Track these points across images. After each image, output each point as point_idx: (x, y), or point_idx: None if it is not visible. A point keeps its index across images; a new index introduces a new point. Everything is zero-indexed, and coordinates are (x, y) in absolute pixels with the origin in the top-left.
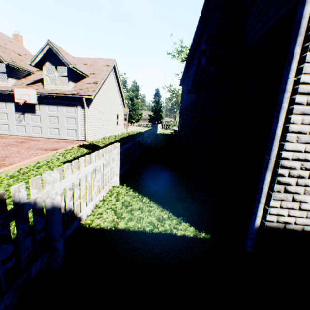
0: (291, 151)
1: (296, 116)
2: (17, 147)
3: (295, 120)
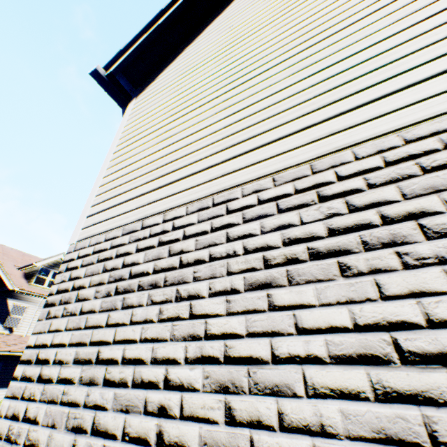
0: None
1: (6, 401)
2: None
3: (4, 408)
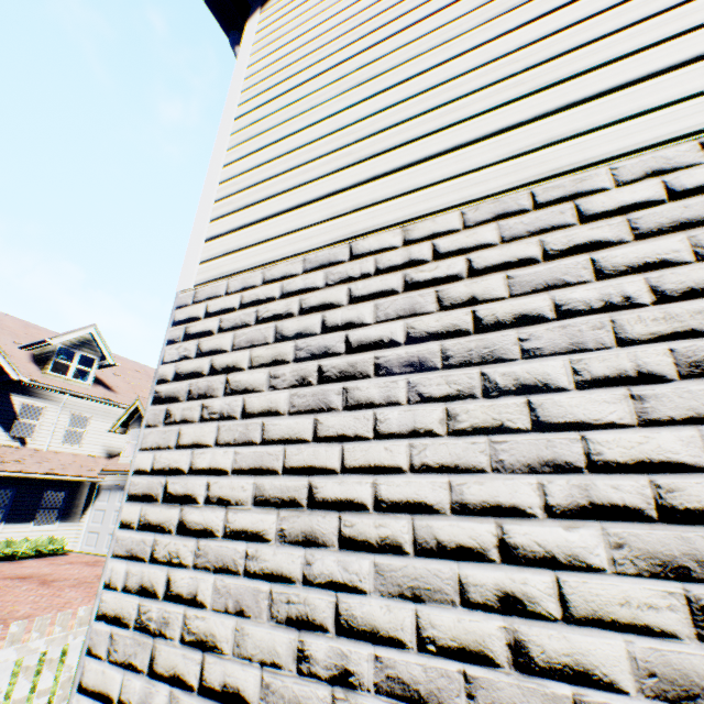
0: (94, 694)
1: (118, 563)
2: (80, 591)
3: (115, 574)
